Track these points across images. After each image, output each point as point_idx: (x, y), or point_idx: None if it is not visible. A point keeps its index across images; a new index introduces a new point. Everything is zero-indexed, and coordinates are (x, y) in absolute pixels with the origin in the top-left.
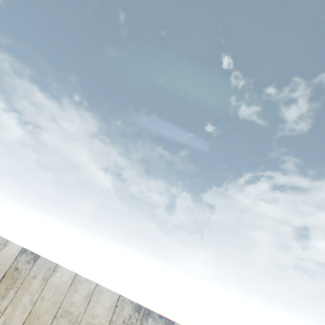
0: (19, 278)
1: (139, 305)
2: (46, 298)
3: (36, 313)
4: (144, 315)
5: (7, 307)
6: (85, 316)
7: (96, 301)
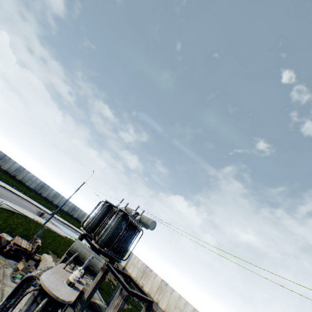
0: (162, 289)
1: None
2: (172, 300)
3: (169, 303)
4: None
5: (161, 299)
6: (184, 310)
7: (187, 306)
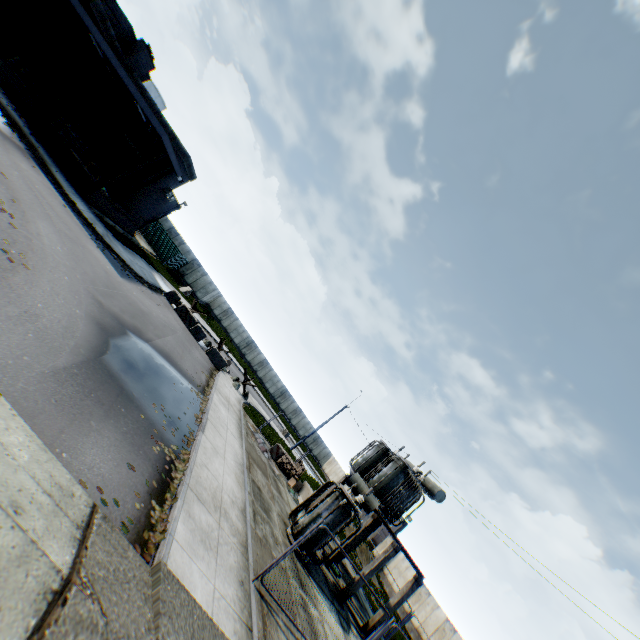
0: (445, 635)
1: None
2: None
3: None
4: None
5: None
6: None
7: None
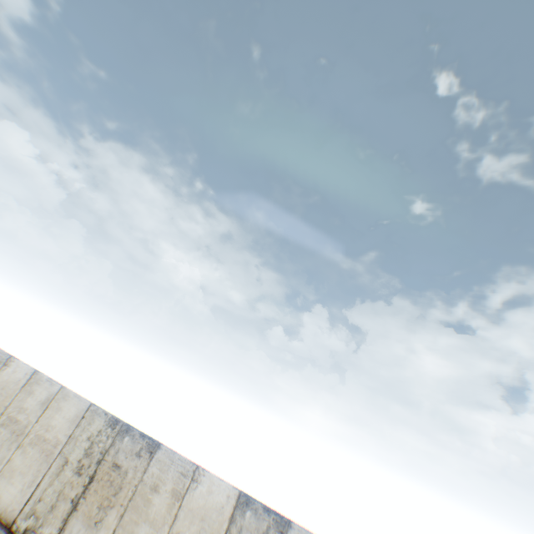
0: None
1: (116, 419)
2: None
3: None
4: (121, 432)
5: None
6: (36, 428)
7: (57, 410)
